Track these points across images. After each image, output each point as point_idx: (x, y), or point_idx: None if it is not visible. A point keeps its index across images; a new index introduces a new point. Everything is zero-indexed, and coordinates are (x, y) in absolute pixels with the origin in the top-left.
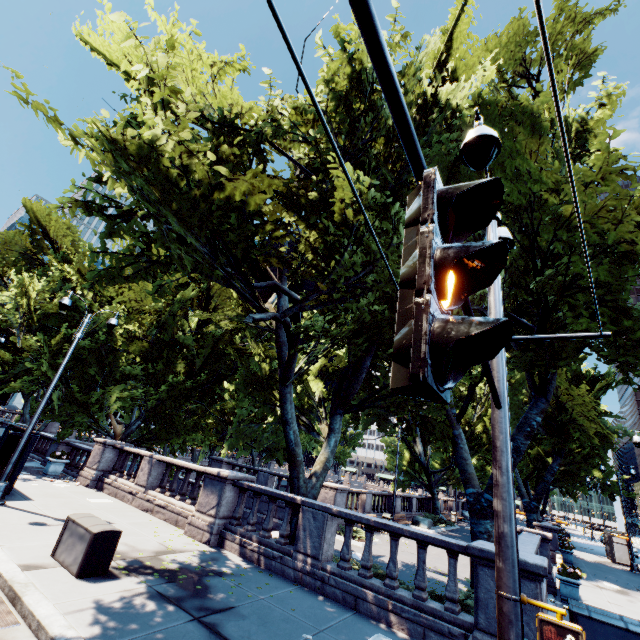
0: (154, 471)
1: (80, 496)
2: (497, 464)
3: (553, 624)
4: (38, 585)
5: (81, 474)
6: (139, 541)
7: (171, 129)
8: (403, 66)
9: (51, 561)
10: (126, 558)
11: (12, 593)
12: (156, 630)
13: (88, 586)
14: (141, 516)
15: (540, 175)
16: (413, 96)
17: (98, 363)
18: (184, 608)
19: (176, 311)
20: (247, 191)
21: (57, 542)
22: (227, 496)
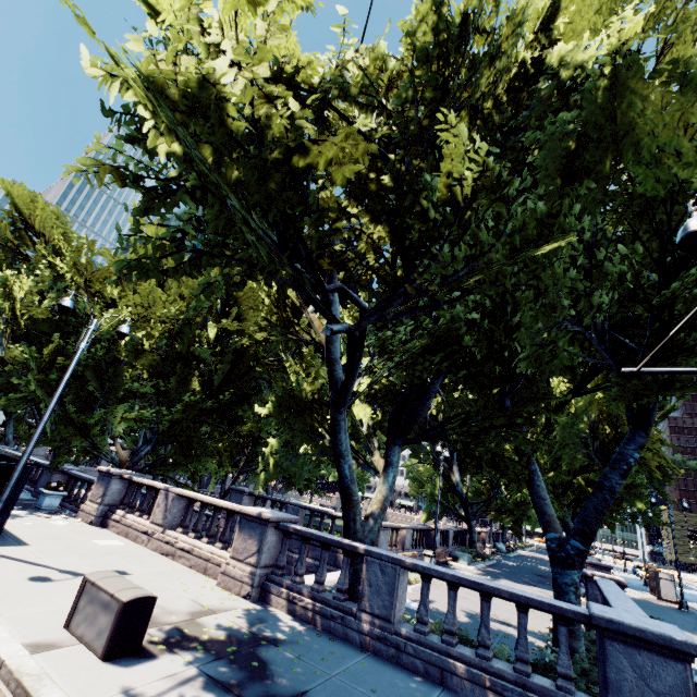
0: (173, 508)
1: (85, 537)
2: None
3: None
4: (55, 676)
5: (82, 509)
6: (167, 598)
7: (241, 62)
8: (509, 17)
9: (65, 635)
10: (158, 625)
11: (21, 691)
12: None
13: (120, 673)
14: (161, 562)
15: (692, 160)
16: (509, 61)
17: (97, 378)
18: None
19: (193, 319)
20: (334, 160)
21: (71, 610)
22: (269, 541)
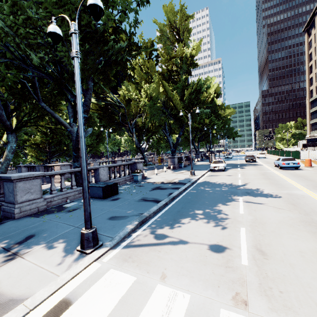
0: None
1: None
2: None
3: None
4: None
5: None
6: None
7: None
8: None
9: None
10: None
11: None
12: None
13: None
14: None
15: None
16: None
17: None
18: None
19: None
20: None
21: None
22: None
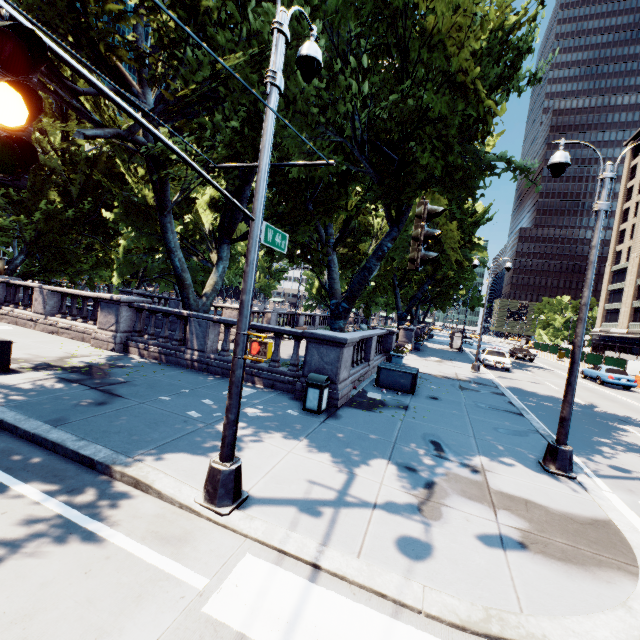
0: (50, 301)
1: None
2: (246, 260)
3: (258, 342)
4: None
5: None
6: (43, 352)
7: None
8: None
9: None
10: (30, 362)
11: None
12: (57, 395)
13: None
14: (46, 337)
15: None
16: None
17: None
18: (84, 384)
19: None
20: None
21: None
22: (125, 316)
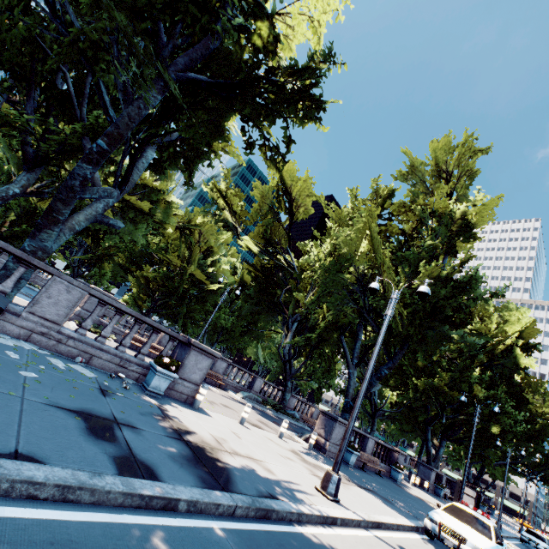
0: None
1: None
2: None
3: None
4: None
5: None
6: None
7: None
8: None
9: None
10: None
11: None
12: None
13: None
14: None
15: None
16: None
17: None
18: None
19: None
20: None
21: None
22: None
